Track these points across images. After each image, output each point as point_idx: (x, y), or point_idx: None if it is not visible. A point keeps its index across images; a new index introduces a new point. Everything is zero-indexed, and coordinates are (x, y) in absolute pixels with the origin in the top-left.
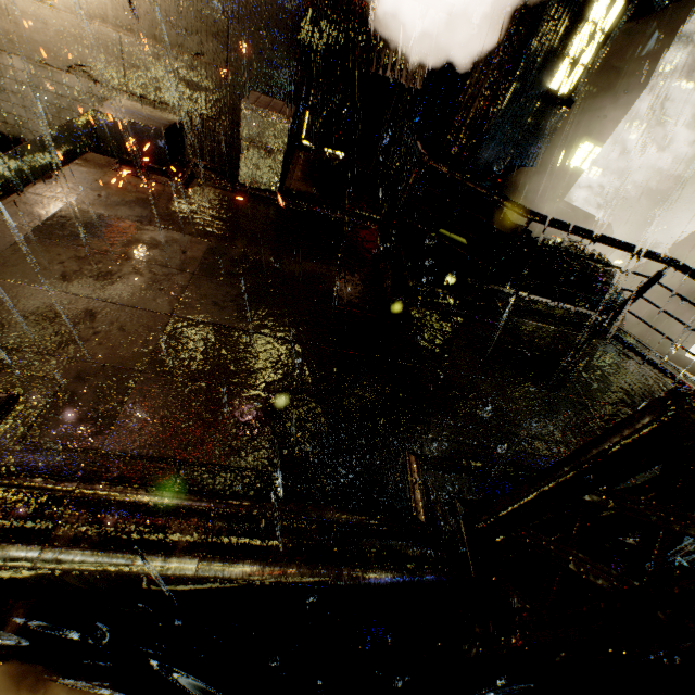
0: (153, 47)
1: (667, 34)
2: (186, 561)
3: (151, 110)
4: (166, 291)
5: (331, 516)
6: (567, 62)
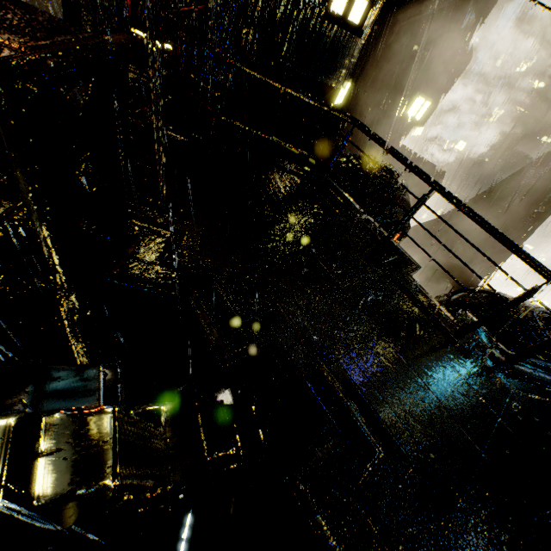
0: None
1: (480, 12)
2: None
3: None
4: None
5: None
6: None
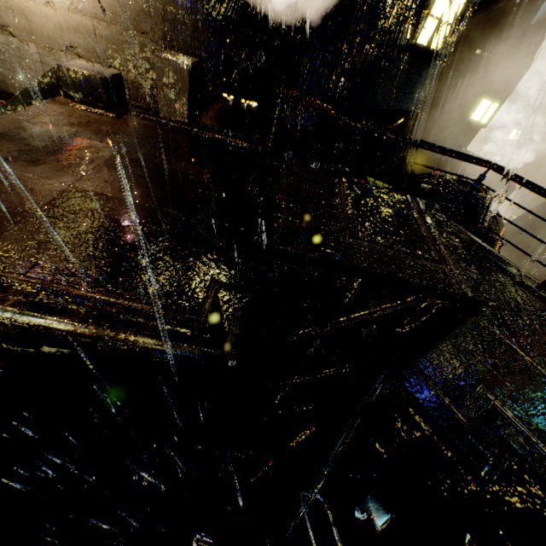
0: (115, 30)
1: None
2: (8, 310)
3: (100, 67)
4: (73, 173)
5: (128, 303)
6: (431, 21)
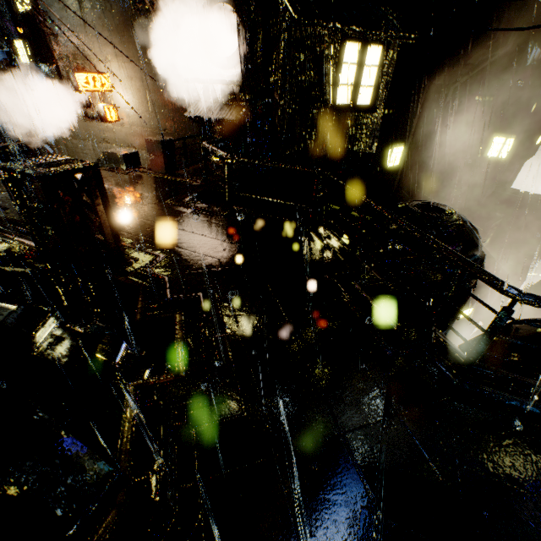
0: (151, 131)
1: None
2: None
3: (128, 150)
4: None
5: None
6: (344, 87)
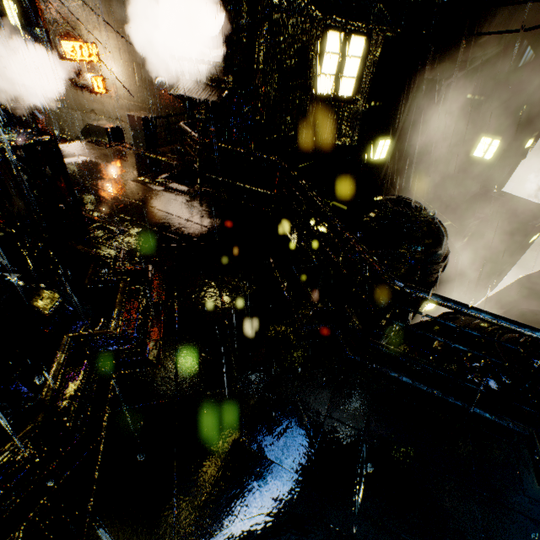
0: (138, 106)
1: (539, 46)
2: None
3: (111, 123)
4: None
5: None
6: (326, 77)
